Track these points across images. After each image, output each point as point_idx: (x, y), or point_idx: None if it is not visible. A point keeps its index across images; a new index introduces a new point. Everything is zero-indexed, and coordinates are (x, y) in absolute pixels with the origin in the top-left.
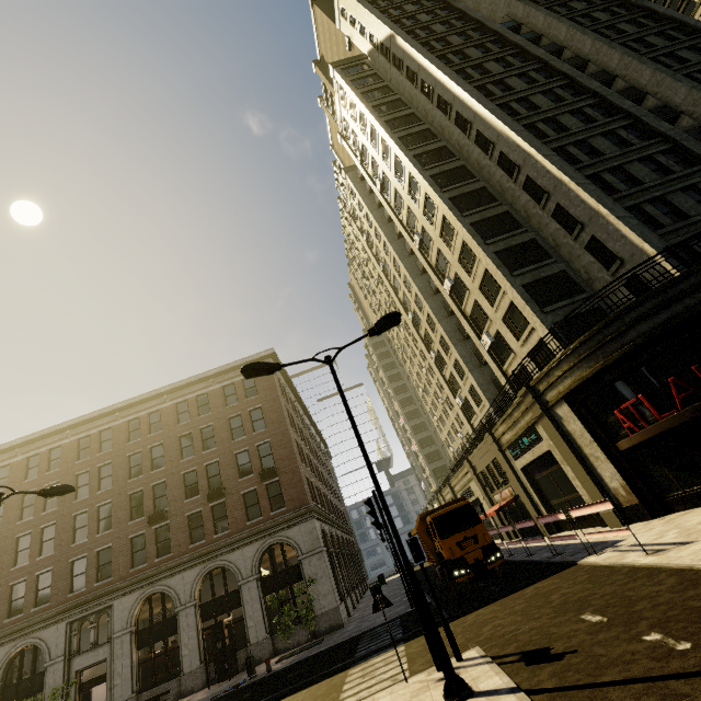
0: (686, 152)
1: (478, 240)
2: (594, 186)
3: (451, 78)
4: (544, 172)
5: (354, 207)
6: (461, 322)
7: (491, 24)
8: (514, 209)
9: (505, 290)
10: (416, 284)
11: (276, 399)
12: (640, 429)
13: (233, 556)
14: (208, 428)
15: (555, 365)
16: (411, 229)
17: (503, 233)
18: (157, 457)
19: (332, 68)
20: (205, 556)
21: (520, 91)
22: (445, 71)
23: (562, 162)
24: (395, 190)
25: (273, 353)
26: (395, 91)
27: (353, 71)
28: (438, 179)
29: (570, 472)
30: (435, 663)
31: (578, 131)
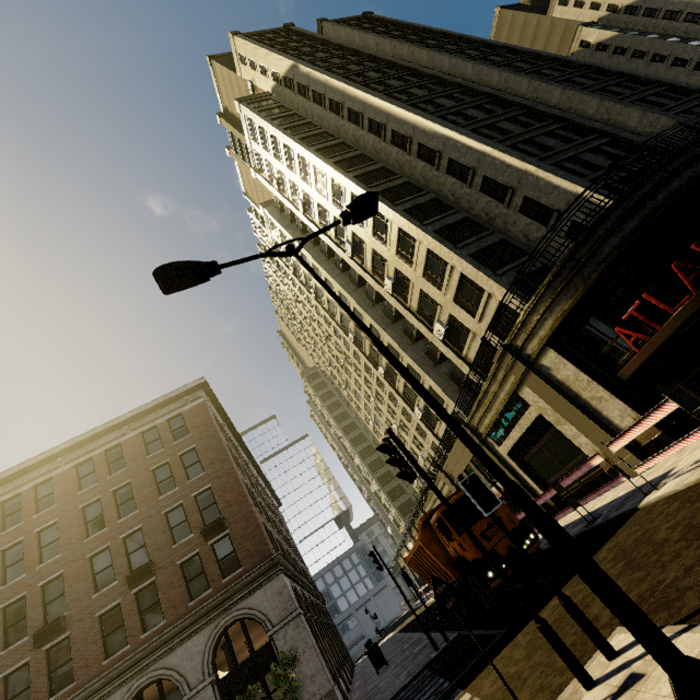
0: (579, 128)
1: (414, 223)
2: (515, 151)
3: (359, 89)
4: (466, 149)
5: (276, 242)
6: (409, 320)
7: (383, 57)
8: (441, 196)
9: (453, 264)
10: (354, 298)
11: (214, 434)
12: (651, 336)
13: (173, 659)
14: (124, 489)
15: (531, 309)
16: (340, 241)
17: (437, 216)
18: (48, 543)
19: (238, 103)
20: (129, 671)
21: (424, 96)
22: (351, 85)
23: (480, 137)
24: (319, 205)
25: (204, 382)
26: (305, 117)
27: (259, 105)
28: (362, 179)
29: (569, 431)
30: (577, 674)
31: (485, 119)
